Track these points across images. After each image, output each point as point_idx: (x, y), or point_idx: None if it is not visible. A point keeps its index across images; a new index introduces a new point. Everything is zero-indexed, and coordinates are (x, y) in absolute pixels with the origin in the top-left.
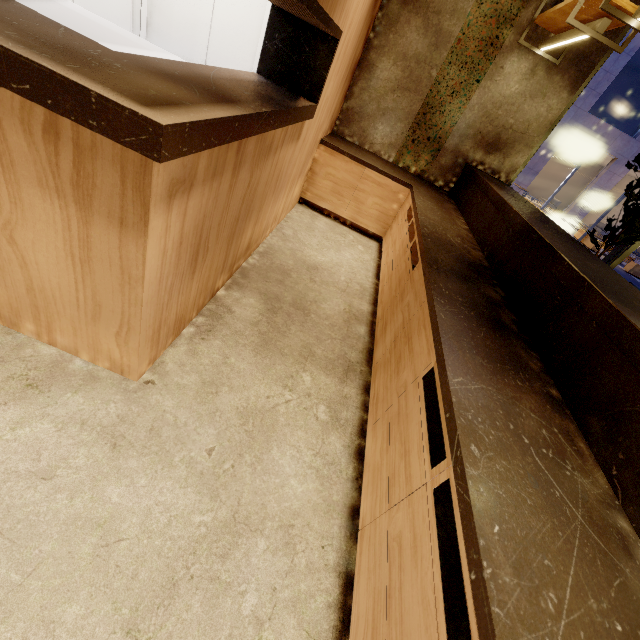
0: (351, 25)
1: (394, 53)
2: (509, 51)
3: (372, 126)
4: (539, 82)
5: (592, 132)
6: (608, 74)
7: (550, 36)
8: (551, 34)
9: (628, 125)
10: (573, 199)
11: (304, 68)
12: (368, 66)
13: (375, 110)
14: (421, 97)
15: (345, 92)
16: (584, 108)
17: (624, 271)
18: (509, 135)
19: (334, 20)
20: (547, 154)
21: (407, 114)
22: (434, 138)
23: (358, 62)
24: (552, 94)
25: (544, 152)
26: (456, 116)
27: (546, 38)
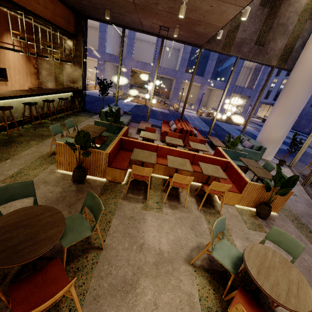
0: (16, 66)
1: (44, 69)
2: (65, 64)
3: (47, 84)
4: (74, 68)
5: (189, 78)
6: (185, 60)
7: (70, 60)
8: (70, 60)
9: (213, 74)
10: (207, 102)
11: (2, 74)
12: (40, 72)
13: (46, 80)
14: (54, 76)
15: (36, 78)
16: (183, 71)
17: (210, 119)
18: (75, 79)
19: (2, 67)
20: (178, 88)
21: (53, 80)
22: (61, 83)
23: (37, 72)
24: (78, 70)
25: (177, 88)
26: (63, 78)
27: (70, 60)
